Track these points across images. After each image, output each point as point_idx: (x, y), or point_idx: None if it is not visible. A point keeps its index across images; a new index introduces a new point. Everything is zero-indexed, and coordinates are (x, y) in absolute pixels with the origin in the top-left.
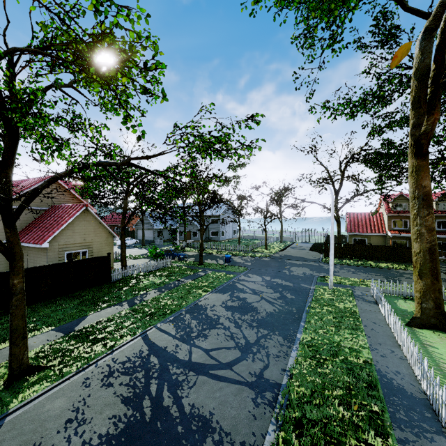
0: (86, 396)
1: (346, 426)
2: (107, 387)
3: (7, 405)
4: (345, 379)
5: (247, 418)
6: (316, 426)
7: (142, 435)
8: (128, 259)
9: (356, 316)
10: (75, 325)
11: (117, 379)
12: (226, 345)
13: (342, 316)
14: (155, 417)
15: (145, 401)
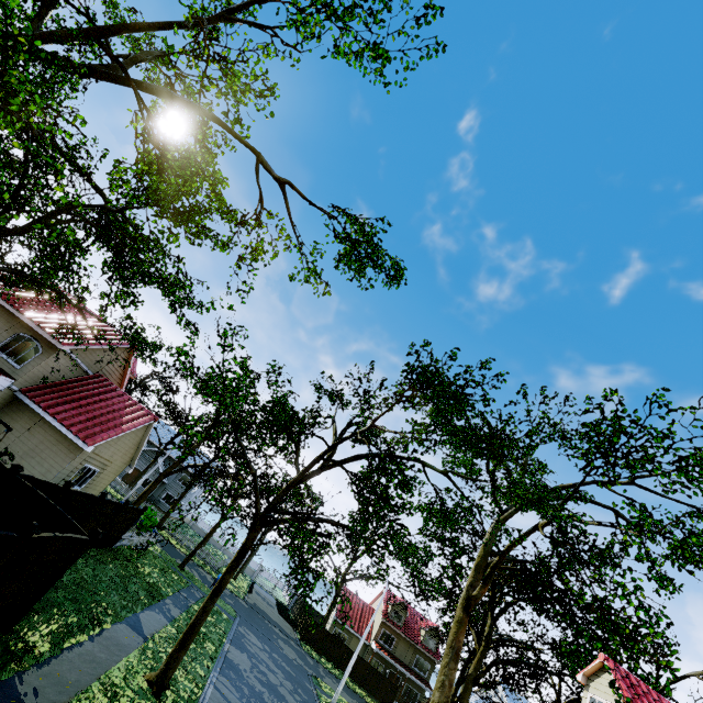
0: None
1: None
2: None
3: None
4: None
5: None
6: None
7: None
8: None
9: None
10: (141, 627)
11: None
12: None
13: None
14: None
15: None
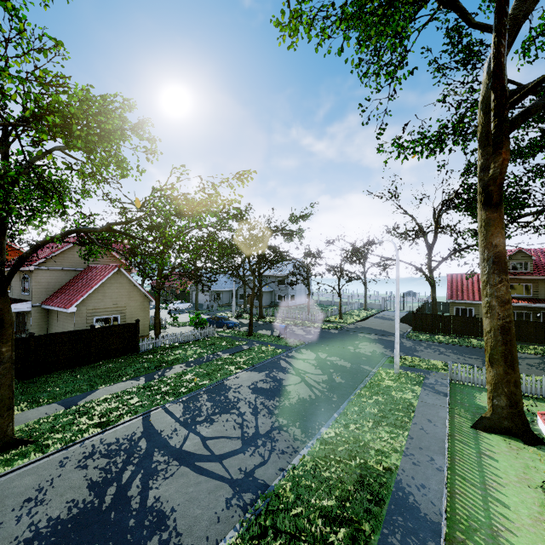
0: (56, 476)
1: (317, 543)
2: (81, 469)
3: None
4: (346, 487)
5: (209, 520)
6: (278, 539)
7: (90, 524)
8: (172, 326)
9: (410, 411)
10: (80, 399)
11: (95, 461)
12: (229, 434)
13: (391, 409)
14: (112, 507)
15: (111, 487)
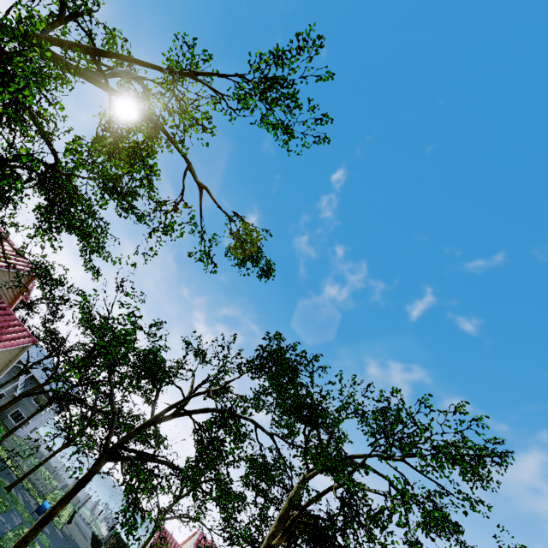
0: None
1: None
2: None
3: None
4: None
5: None
6: None
7: None
8: None
9: None
10: None
11: None
12: None
13: None
14: None
15: None
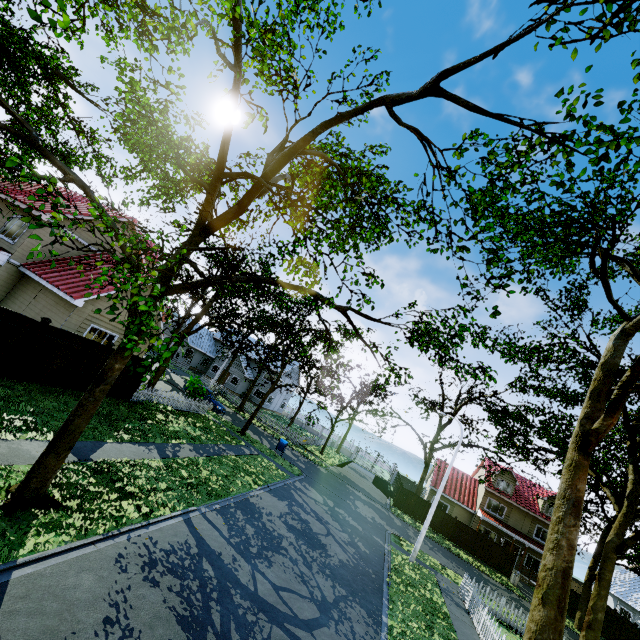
0: (125, 587)
1: None
2: (152, 585)
3: (11, 549)
4: None
5: None
6: None
7: None
8: None
9: (448, 622)
10: (91, 451)
11: (163, 577)
12: (298, 590)
13: (432, 613)
14: None
15: (209, 634)
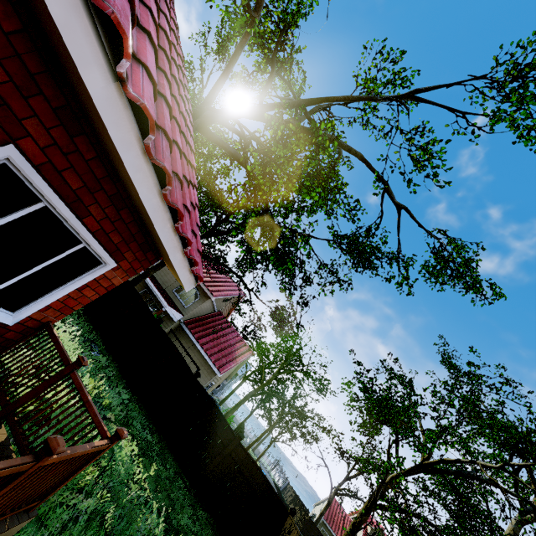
0: None
1: None
2: None
3: None
4: None
5: None
6: None
7: None
8: None
9: None
10: None
11: None
12: None
13: None
14: None
15: None
